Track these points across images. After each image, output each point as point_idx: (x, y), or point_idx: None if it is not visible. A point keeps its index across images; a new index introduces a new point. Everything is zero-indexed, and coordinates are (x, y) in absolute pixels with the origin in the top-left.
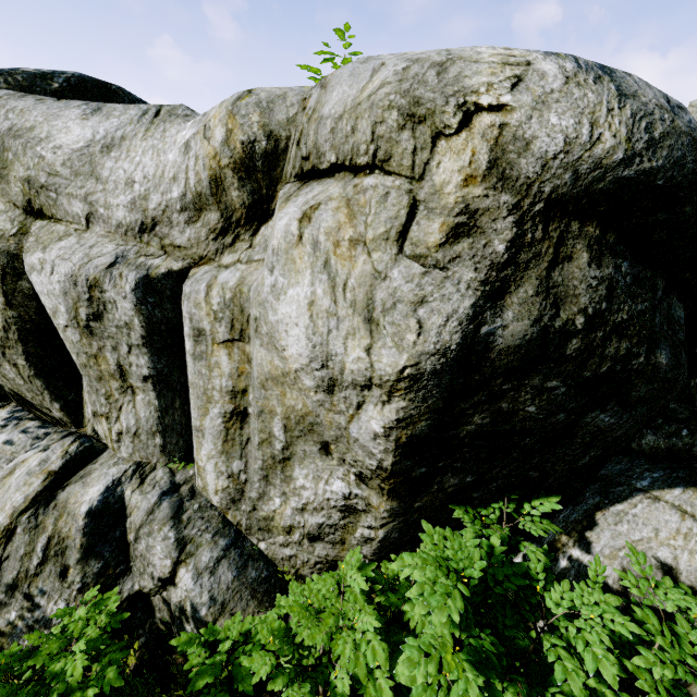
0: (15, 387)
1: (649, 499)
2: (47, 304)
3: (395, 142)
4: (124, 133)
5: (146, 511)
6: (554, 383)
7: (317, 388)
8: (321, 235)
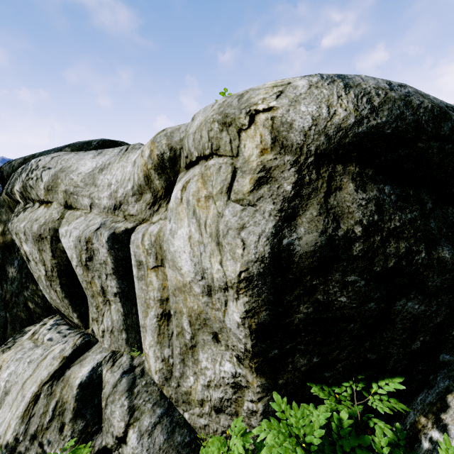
0: (56, 304)
1: None
2: (68, 254)
3: (220, 138)
4: (110, 161)
5: (112, 385)
6: (353, 278)
7: (202, 293)
8: (190, 196)
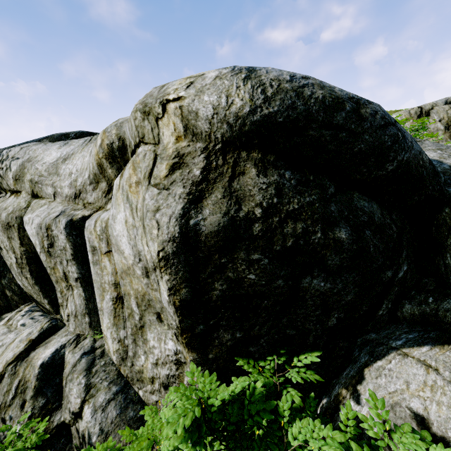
0: (29, 291)
1: (400, 355)
2: (32, 241)
3: (144, 127)
4: (74, 151)
5: (72, 364)
6: (257, 256)
7: (142, 275)
8: (124, 182)
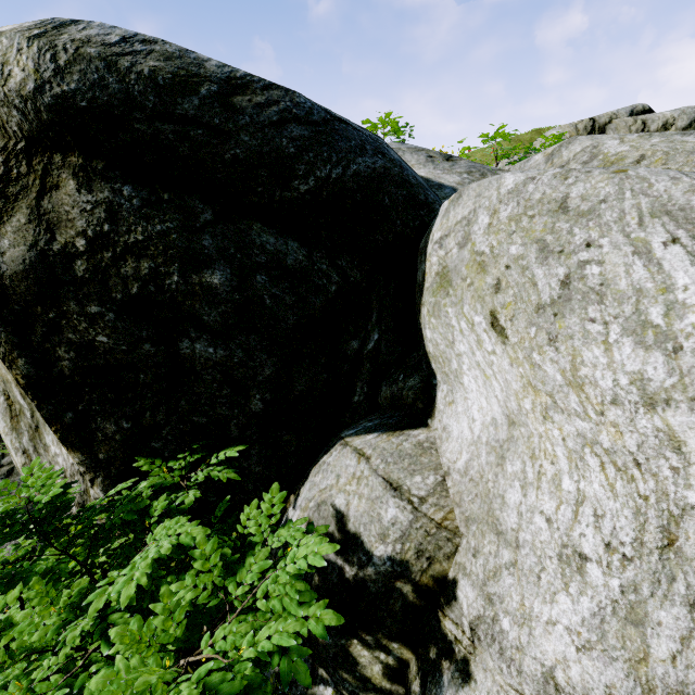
0: None
1: (342, 445)
2: None
3: None
4: None
5: None
6: (96, 309)
7: None
8: None
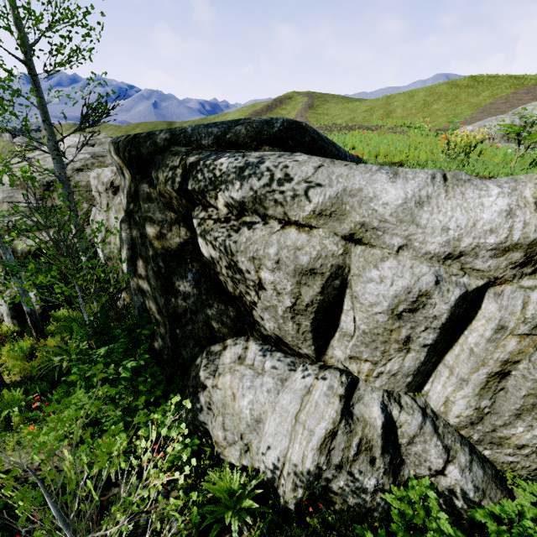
0: (282, 334)
1: None
2: (369, 299)
3: None
4: (428, 193)
5: (417, 426)
6: None
7: None
8: None
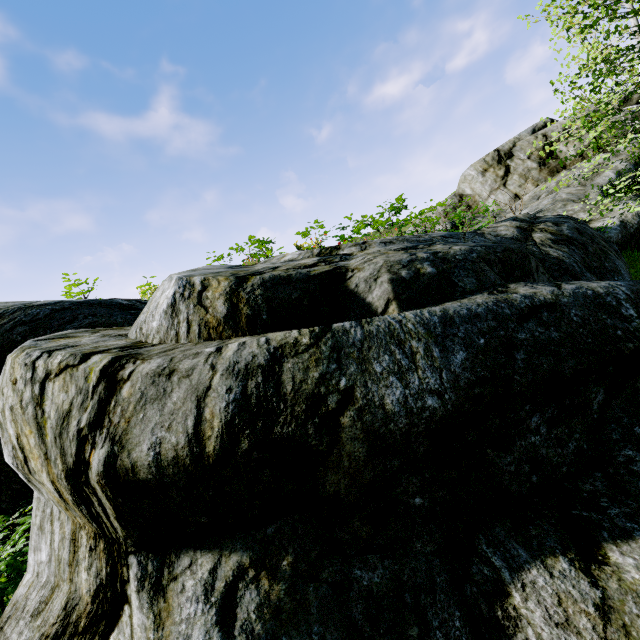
0: None
1: None
2: None
3: None
4: None
5: None
6: None
7: None
8: None
